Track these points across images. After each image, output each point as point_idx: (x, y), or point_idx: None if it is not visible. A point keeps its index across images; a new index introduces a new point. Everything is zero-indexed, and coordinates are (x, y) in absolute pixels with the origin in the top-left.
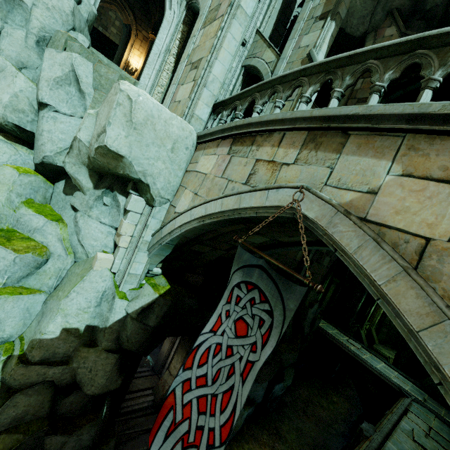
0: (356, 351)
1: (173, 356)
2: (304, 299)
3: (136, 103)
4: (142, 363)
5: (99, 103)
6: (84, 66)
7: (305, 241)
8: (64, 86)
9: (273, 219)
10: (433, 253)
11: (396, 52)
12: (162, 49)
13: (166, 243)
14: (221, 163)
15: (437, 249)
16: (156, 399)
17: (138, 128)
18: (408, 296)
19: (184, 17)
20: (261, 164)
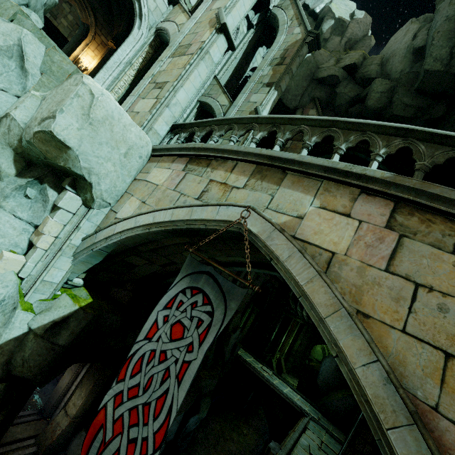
0: (268, 377)
1: (73, 391)
2: (228, 325)
3: (97, 100)
4: (25, 405)
5: (45, 88)
6: (34, 45)
7: (248, 250)
8: (2, 56)
9: (222, 230)
10: (336, 263)
11: (320, 125)
12: (124, 60)
13: (99, 249)
14: (175, 177)
15: (339, 260)
16: (39, 450)
17: (94, 124)
18: (320, 292)
19: (151, 41)
20: (214, 184)
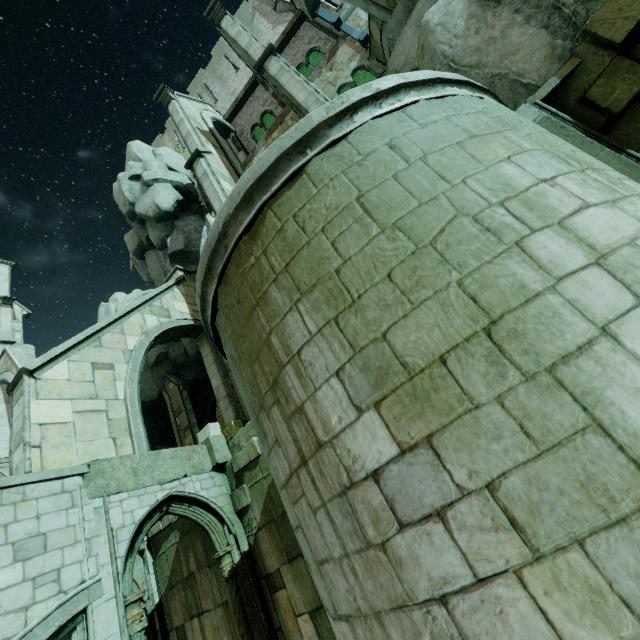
0: None
1: None
2: None
3: None
4: None
5: None
6: None
7: None
8: None
9: None
10: None
11: None
12: None
13: None
14: None
15: None
16: None
17: None
18: None
19: None
20: None
